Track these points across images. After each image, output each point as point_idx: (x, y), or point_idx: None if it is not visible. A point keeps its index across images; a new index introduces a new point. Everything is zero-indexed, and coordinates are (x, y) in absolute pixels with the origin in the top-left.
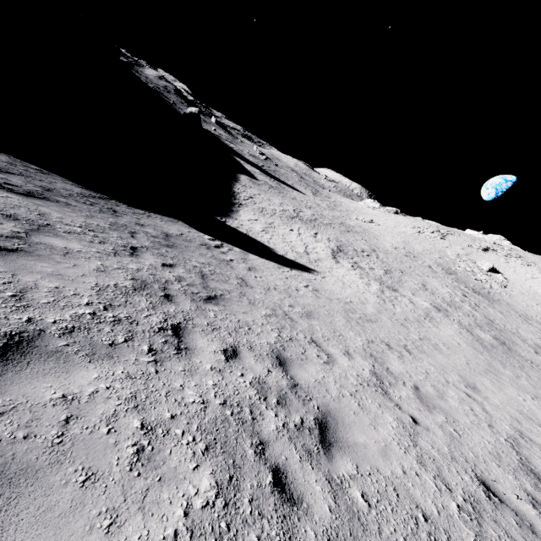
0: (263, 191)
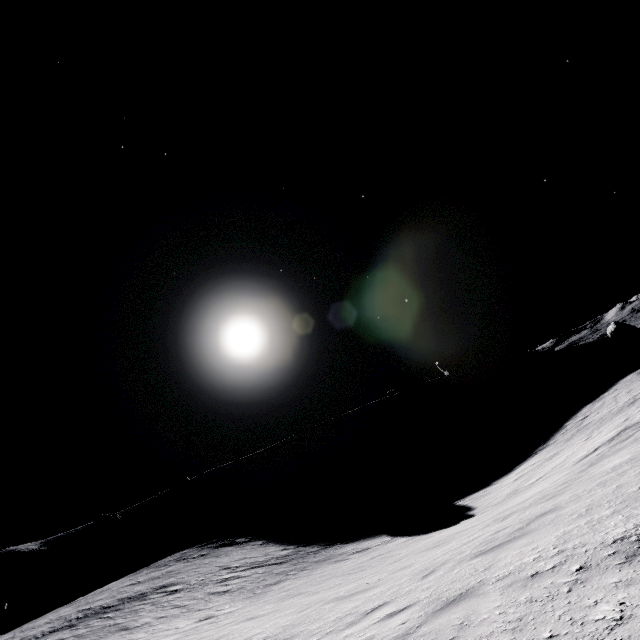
0: (639, 378)
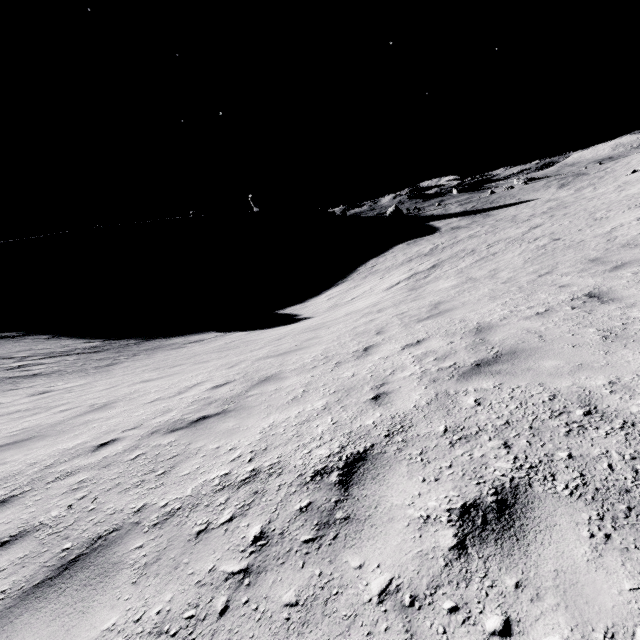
0: (410, 247)
